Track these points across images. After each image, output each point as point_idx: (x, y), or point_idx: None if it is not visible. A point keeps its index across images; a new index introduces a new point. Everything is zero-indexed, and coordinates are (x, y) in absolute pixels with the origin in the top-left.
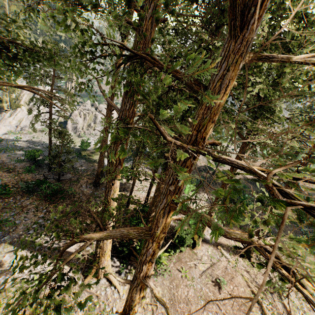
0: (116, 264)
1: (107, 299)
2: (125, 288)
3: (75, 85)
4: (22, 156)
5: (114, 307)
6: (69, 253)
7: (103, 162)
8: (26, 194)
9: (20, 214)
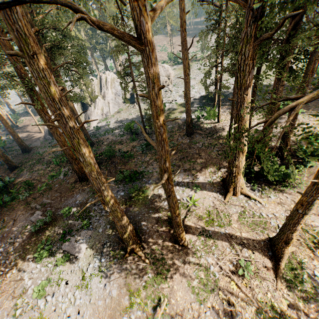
0: (245, 185)
1: (252, 208)
2: (264, 200)
3: (122, 62)
4: (120, 132)
5: (262, 213)
6: (200, 183)
7: (190, 110)
8: (142, 154)
9: (148, 167)
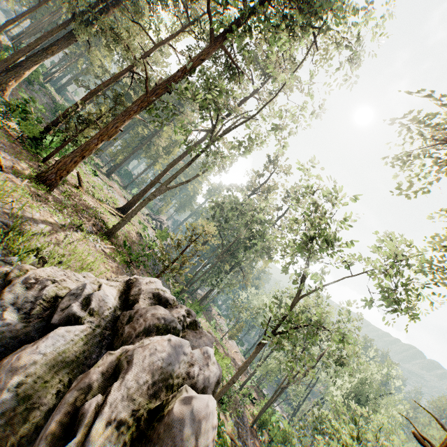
0: None
1: None
2: None
3: None
4: None
5: None
6: None
7: None
8: None
9: None
